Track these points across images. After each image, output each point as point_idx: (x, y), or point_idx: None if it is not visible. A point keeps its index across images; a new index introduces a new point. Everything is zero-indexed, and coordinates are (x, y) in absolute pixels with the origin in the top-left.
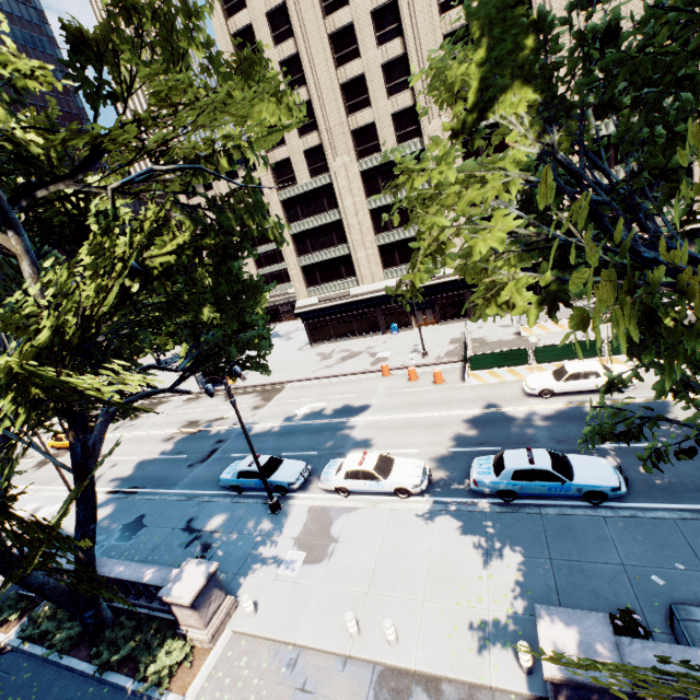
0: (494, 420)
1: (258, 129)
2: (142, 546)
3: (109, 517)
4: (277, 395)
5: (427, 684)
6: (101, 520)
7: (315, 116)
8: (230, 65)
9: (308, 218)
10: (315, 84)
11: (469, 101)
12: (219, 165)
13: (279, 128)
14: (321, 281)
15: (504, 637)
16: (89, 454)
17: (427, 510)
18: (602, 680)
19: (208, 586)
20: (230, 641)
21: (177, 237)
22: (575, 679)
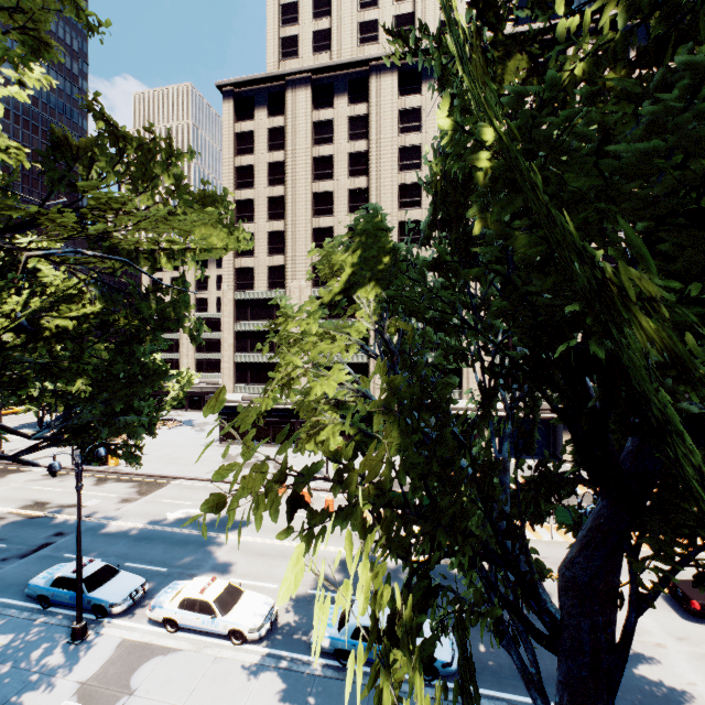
0: None
1: (203, 245)
2: None
3: None
4: (157, 490)
5: None
6: None
7: (286, 243)
8: (194, 195)
9: (256, 321)
10: (292, 221)
11: (341, 284)
12: (155, 262)
13: (223, 249)
14: (250, 380)
15: None
16: None
17: (255, 663)
18: None
19: None
20: None
21: (87, 309)
22: None
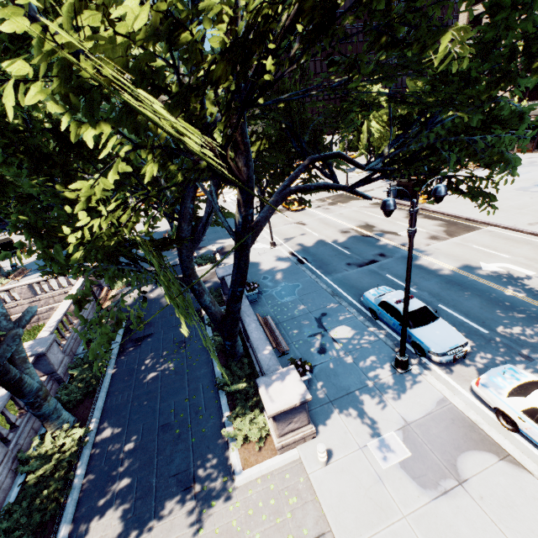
0: None
1: None
2: (285, 310)
3: (281, 272)
4: (464, 233)
5: None
6: (276, 270)
7: None
8: None
9: None
10: None
11: None
12: None
13: None
14: None
15: None
16: (248, 228)
17: None
18: None
19: (293, 409)
20: (293, 463)
21: None
22: None
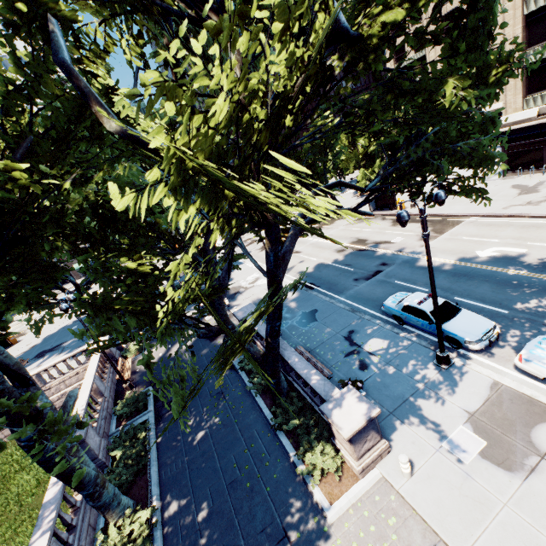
0: None
1: None
2: (313, 336)
3: (294, 302)
4: (451, 228)
5: None
6: (289, 301)
7: None
8: None
9: None
10: None
11: None
12: None
13: None
14: None
15: None
16: (279, 264)
17: None
18: None
19: (366, 427)
20: (378, 483)
21: None
22: None
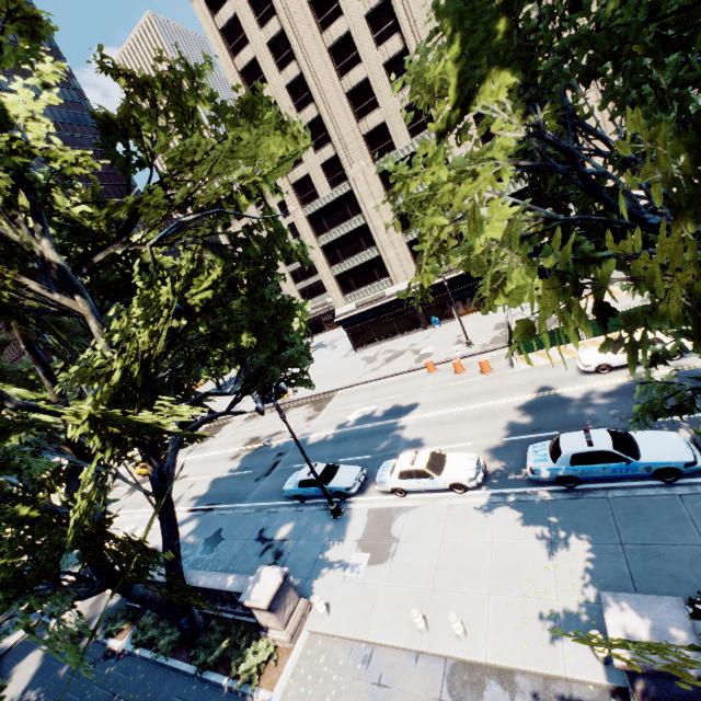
0: (549, 404)
1: (268, 162)
2: (223, 557)
3: (193, 533)
4: (328, 404)
5: (499, 676)
6: (186, 536)
7: (326, 129)
8: (234, 110)
9: (335, 228)
10: (322, 99)
11: (451, 101)
12: (238, 203)
13: (287, 156)
14: (355, 287)
15: (577, 627)
16: (165, 478)
17: (484, 503)
18: (678, 667)
19: (281, 590)
20: (308, 641)
21: (212, 275)
22: (649, 666)
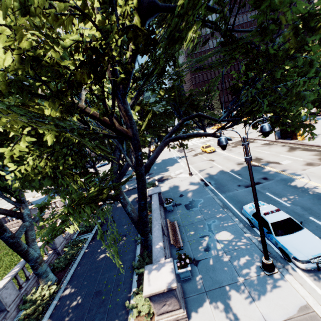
0: None
1: None
2: (189, 217)
3: (191, 192)
4: None
5: None
6: (189, 191)
7: None
8: None
9: None
10: None
11: None
12: None
13: None
14: None
15: None
16: (140, 164)
17: None
18: None
19: (165, 293)
20: None
21: None
22: None
